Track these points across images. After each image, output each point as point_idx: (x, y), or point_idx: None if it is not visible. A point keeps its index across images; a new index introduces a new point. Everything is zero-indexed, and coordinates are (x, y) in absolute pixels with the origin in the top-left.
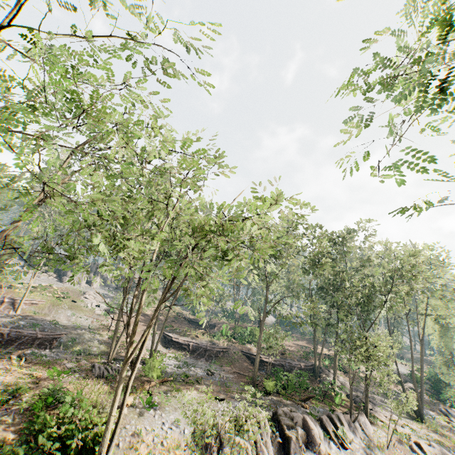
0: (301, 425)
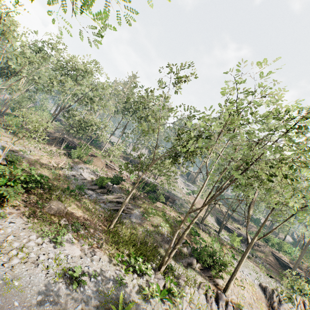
0: None
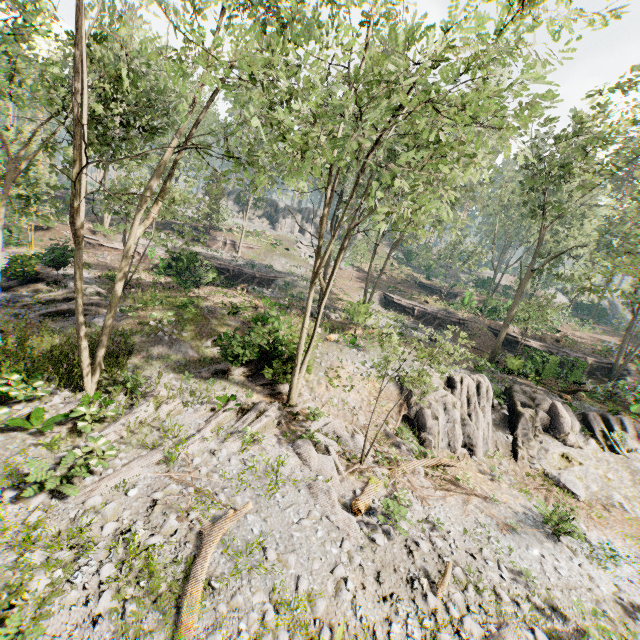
0: (546, 410)
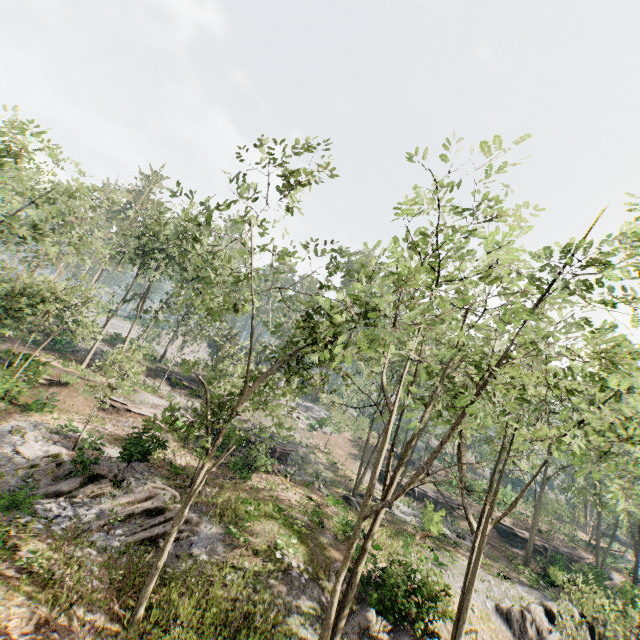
0: None
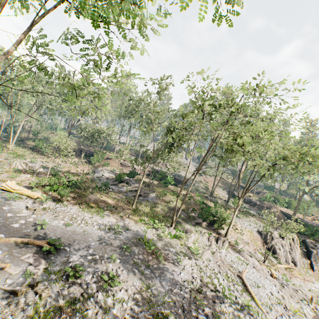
0: None
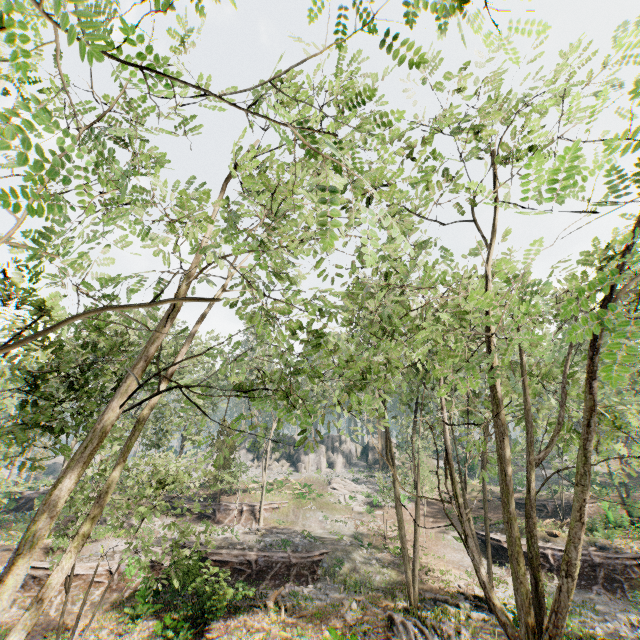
0: None
